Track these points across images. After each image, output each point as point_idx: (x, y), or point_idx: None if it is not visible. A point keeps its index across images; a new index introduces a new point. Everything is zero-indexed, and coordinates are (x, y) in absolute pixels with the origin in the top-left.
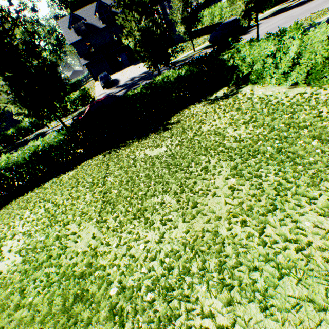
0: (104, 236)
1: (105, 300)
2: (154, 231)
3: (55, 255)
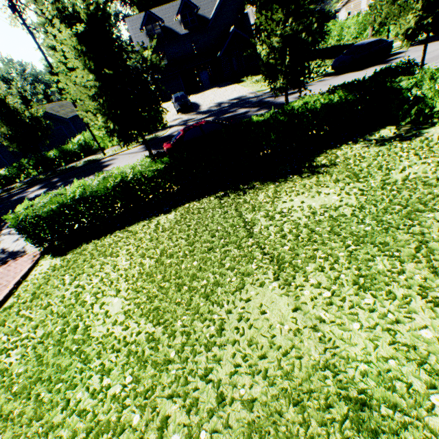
0: (312, 309)
1: (429, 414)
2: (423, 313)
3: (233, 328)
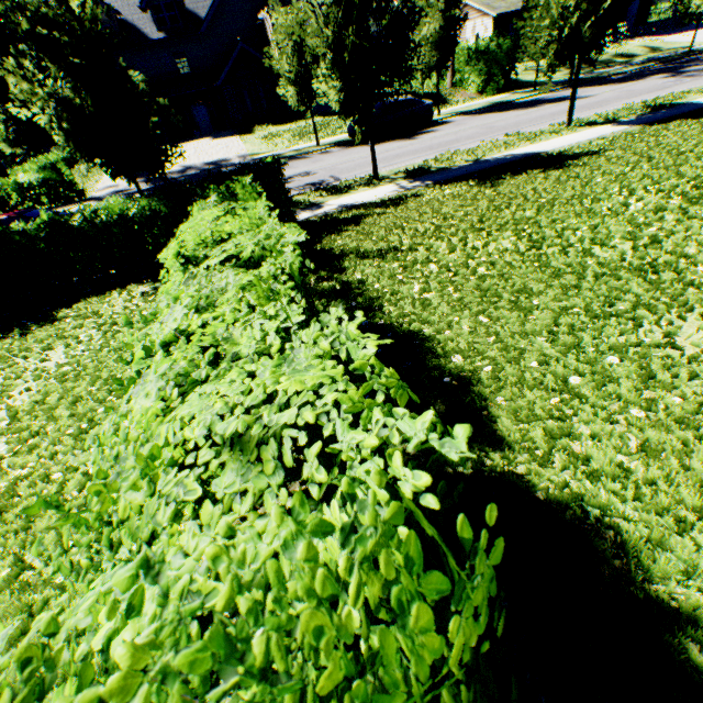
0: None
1: None
2: None
3: None
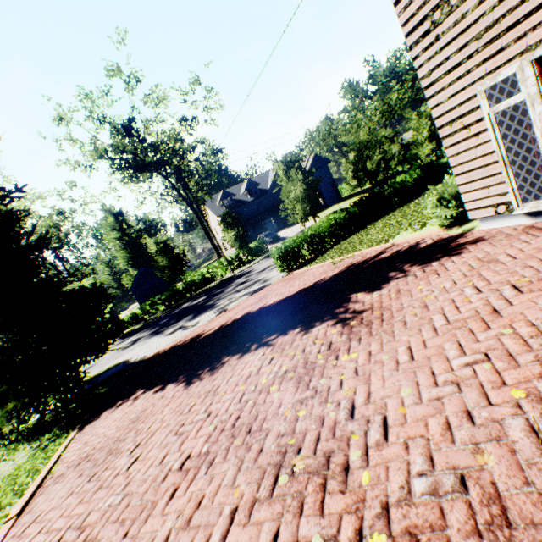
0: None
1: None
2: None
3: None
